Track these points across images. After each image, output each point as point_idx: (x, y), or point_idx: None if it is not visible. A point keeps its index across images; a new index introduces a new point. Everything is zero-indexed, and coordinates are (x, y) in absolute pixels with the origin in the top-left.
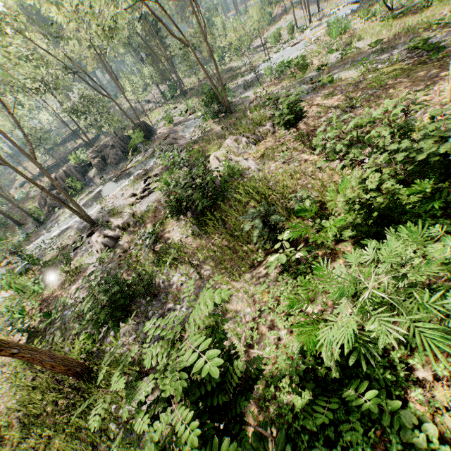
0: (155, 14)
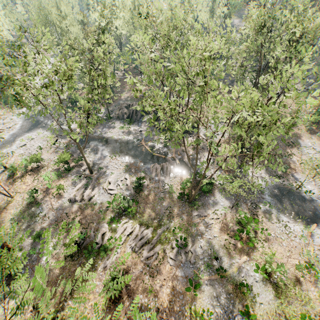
0: (186, 150)
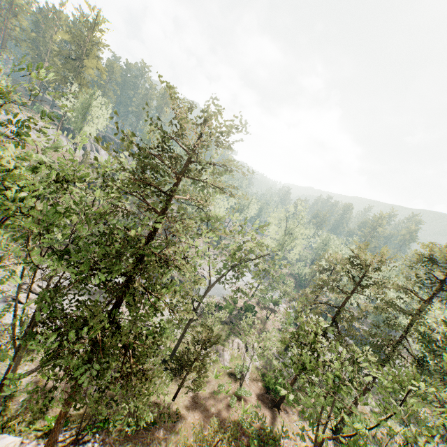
0: None
